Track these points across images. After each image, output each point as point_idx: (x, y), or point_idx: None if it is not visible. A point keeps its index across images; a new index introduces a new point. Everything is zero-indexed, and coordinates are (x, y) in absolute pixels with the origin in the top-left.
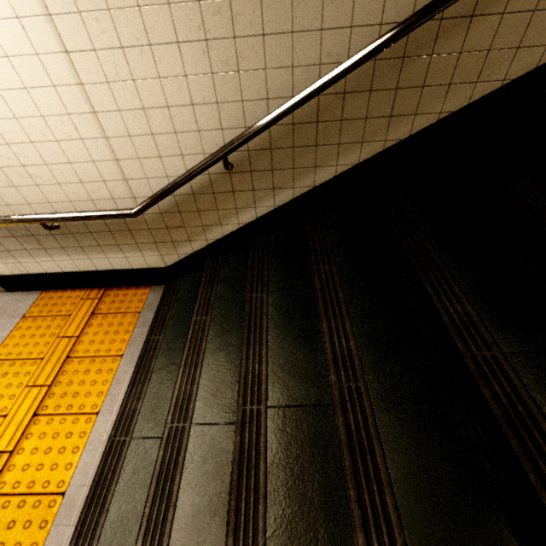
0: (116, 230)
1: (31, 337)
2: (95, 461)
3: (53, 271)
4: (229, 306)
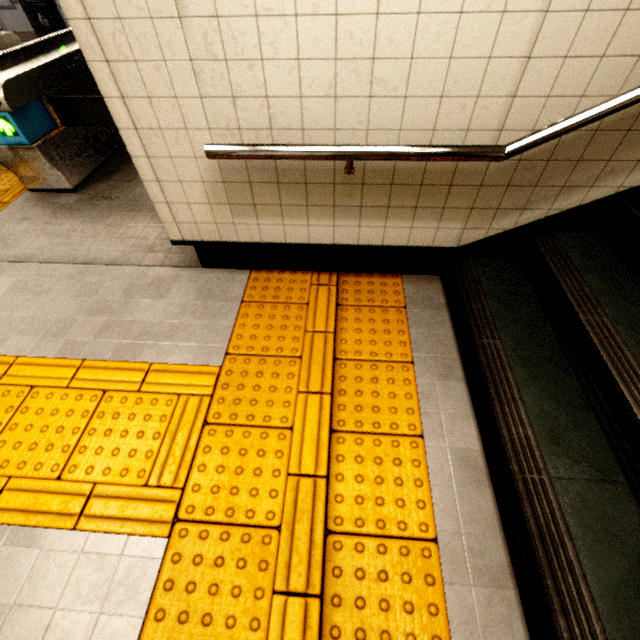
0: (430, 184)
1: (268, 328)
2: (456, 501)
3: (295, 241)
4: (625, 305)
